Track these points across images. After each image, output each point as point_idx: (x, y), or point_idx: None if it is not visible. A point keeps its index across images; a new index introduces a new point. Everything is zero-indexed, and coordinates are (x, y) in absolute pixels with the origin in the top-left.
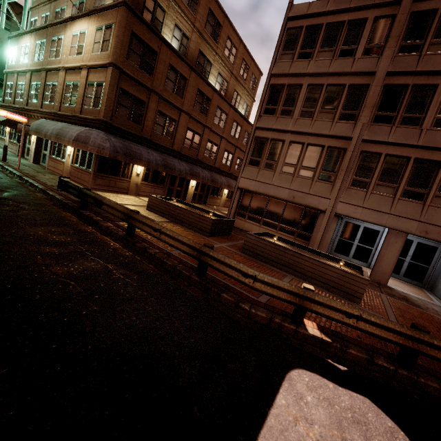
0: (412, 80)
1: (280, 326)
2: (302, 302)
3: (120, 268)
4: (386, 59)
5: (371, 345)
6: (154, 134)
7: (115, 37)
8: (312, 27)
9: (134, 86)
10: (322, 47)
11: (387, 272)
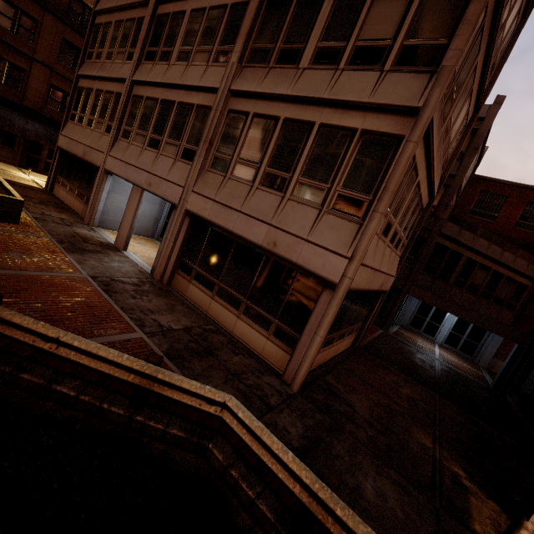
0: (173, 7)
1: None
2: None
3: None
4: None
5: None
6: None
7: None
8: None
9: None
10: None
11: (125, 235)
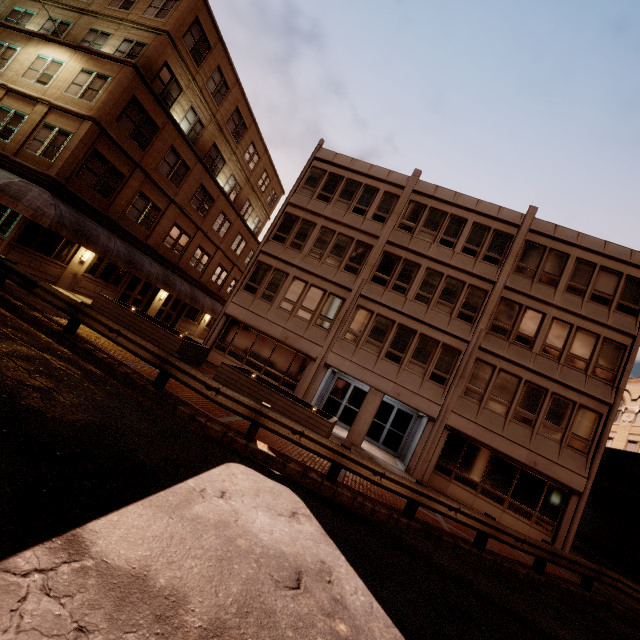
0: (405, 254)
1: (233, 440)
2: (257, 418)
3: (60, 360)
4: (388, 229)
5: (311, 467)
6: (125, 217)
7: (108, 93)
8: (335, 175)
9: (116, 153)
10: (341, 197)
11: (363, 432)
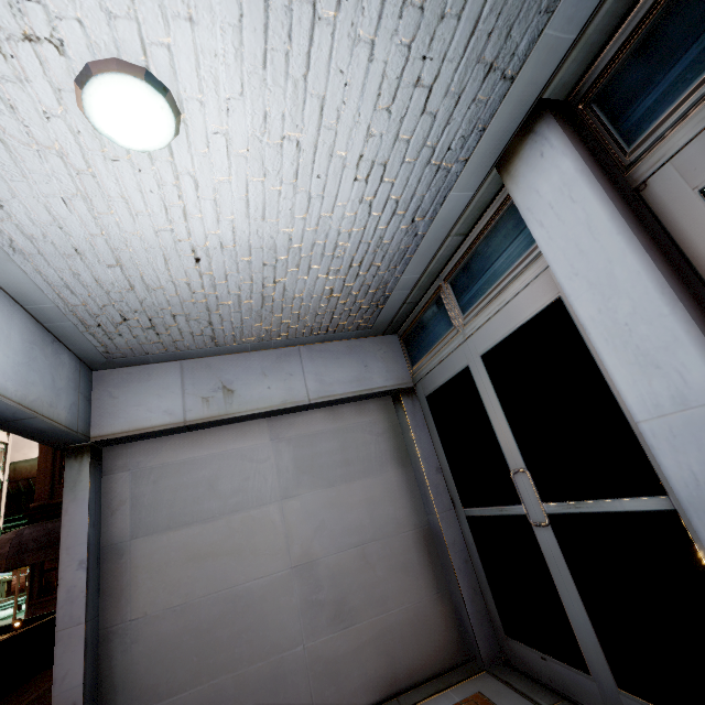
0: None
1: None
2: None
3: None
4: None
5: None
6: None
7: None
8: None
9: None
10: None
11: None
